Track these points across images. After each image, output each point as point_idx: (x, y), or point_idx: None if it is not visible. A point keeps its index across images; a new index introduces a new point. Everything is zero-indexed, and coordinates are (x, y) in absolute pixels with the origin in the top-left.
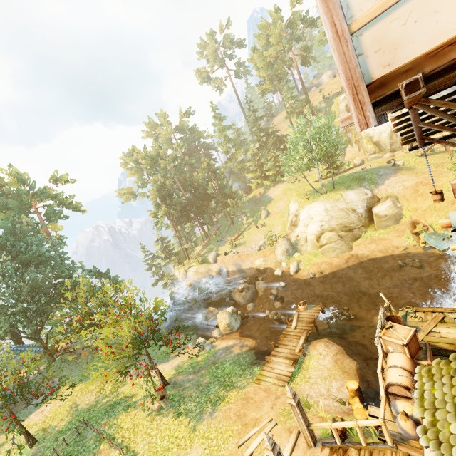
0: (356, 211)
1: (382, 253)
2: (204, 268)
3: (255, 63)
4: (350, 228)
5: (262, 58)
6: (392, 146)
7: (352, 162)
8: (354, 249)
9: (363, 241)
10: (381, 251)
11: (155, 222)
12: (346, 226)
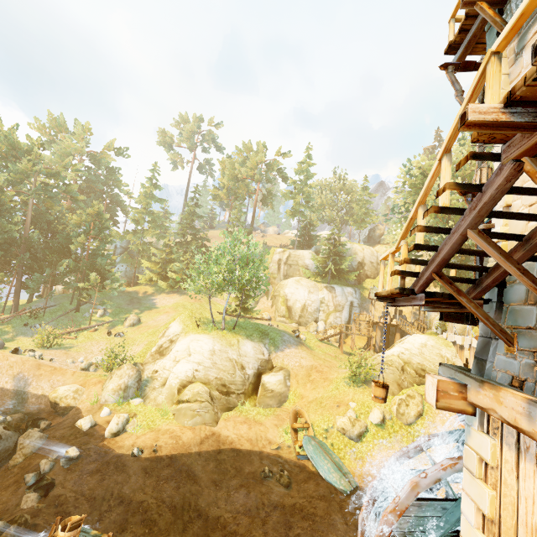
0: (245, 369)
1: (251, 444)
2: None
3: (224, 168)
4: (228, 389)
5: (233, 167)
6: (300, 319)
7: (261, 314)
8: (220, 423)
9: (235, 416)
10: (251, 441)
11: None
12: (226, 384)
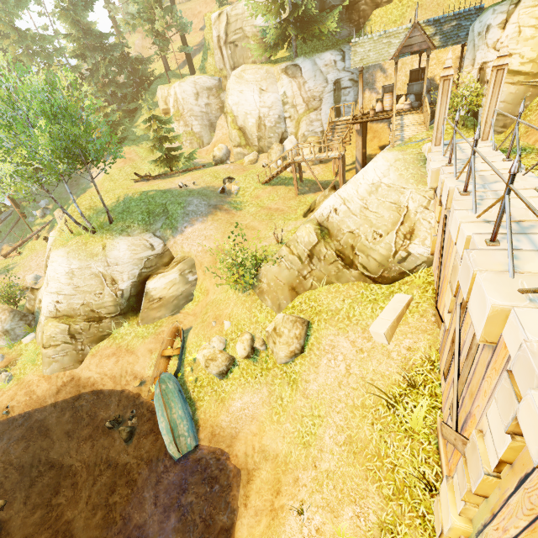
0: (117, 284)
1: (113, 383)
2: None
3: None
4: (98, 316)
5: None
6: (261, 142)
7: (213, 151)
8: (84, 363)
9: (104, 348)
10: (114, 379)
11: None
12: (94, 311)
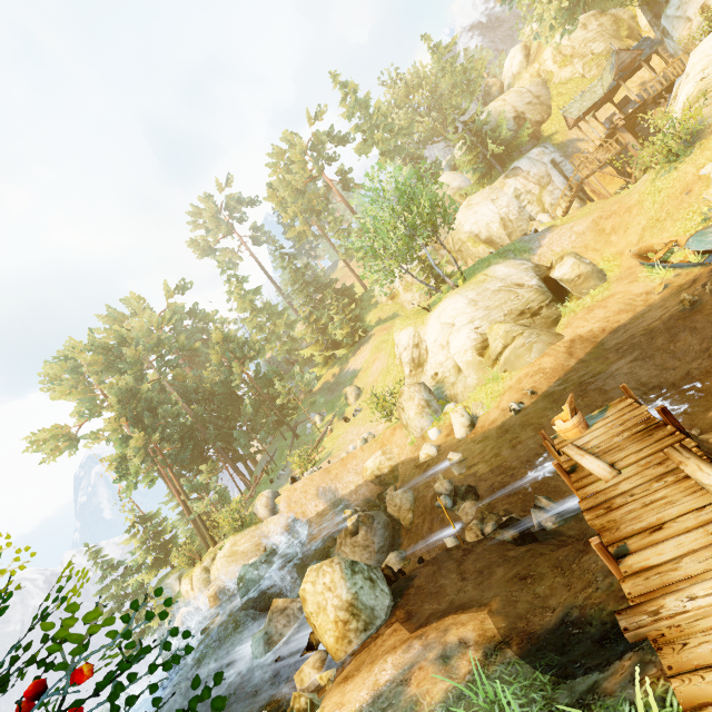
0: (525, 284)
1: (627, 312)
2: (250, 537)
3: (277, 202)
4: (532, 311)
5: (285, 183)
6: (512, 237)
7: None
8: (566, 332)
9: (572, 318)
10: (623, 311)
11: (119, 473)
12: (523, 310)
